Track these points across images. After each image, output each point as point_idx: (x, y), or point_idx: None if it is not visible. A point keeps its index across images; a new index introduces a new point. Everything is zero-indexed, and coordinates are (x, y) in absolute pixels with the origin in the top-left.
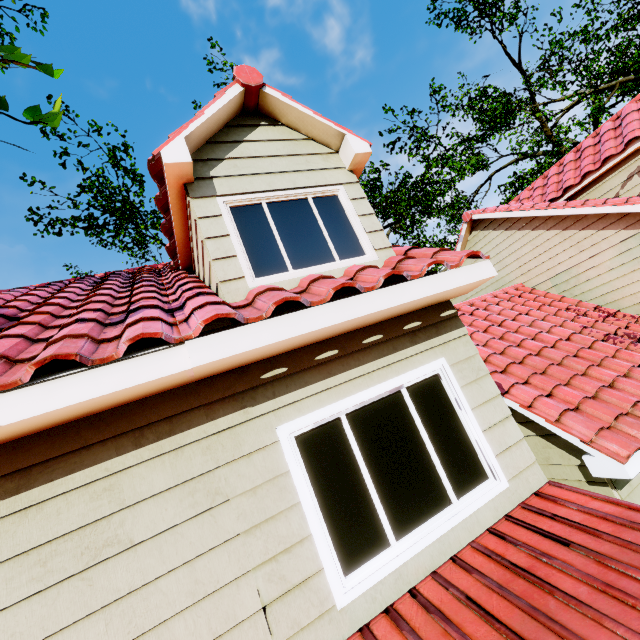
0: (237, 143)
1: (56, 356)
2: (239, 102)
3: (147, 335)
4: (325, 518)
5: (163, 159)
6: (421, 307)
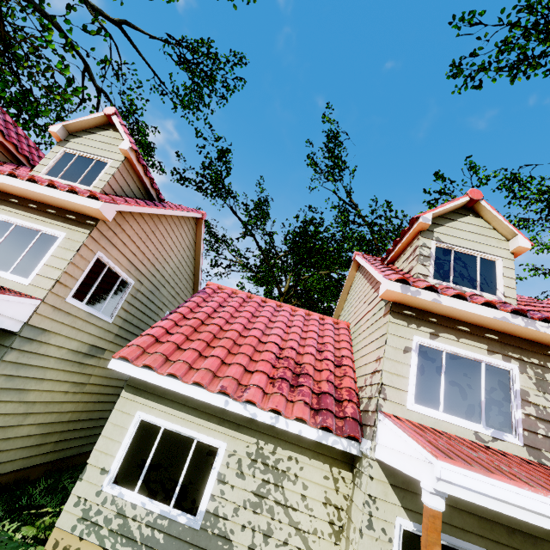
0: (93, 134)
1: None
2: (104, 120)
3: None
4: None
5: (49, 129)
6: (80, 212)
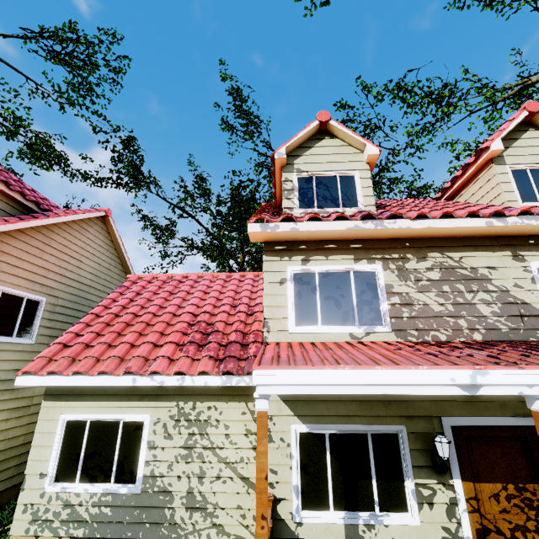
0: None
1: None
2: None
3: None
4: None
5: None
6: None
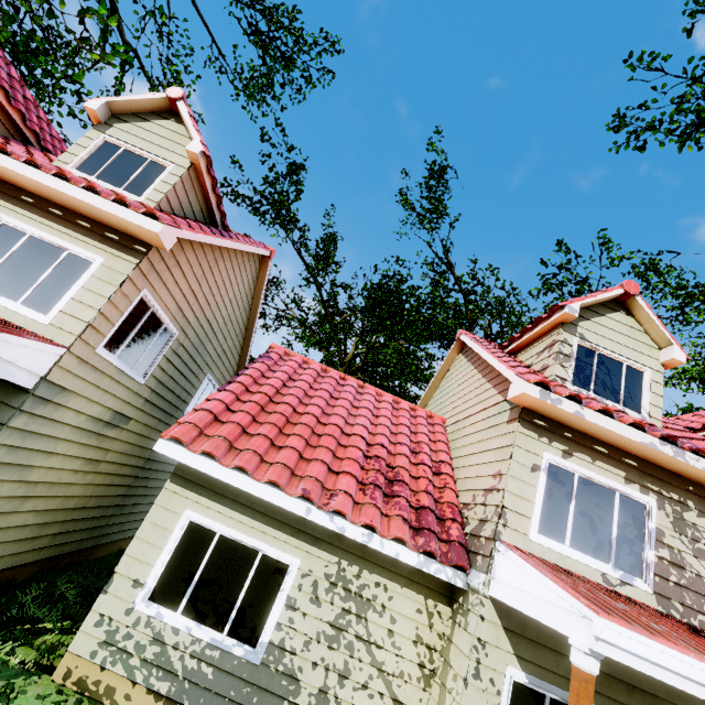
0: (147, 121)
1: None
2: (165, 104)
3: None
4: None
5: (85, 104)
6: (125, 232)
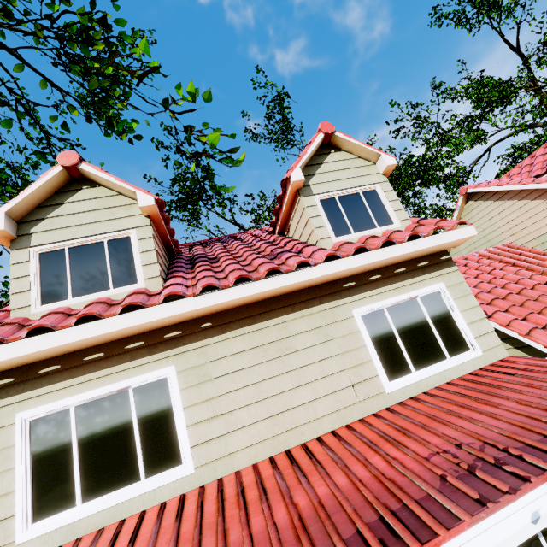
0: (320, 164)
1: (273, 268)
2: (321, 142)
3: (304, 261)
4: (378, 355)
5: (292, 179)
6: (428, 253)
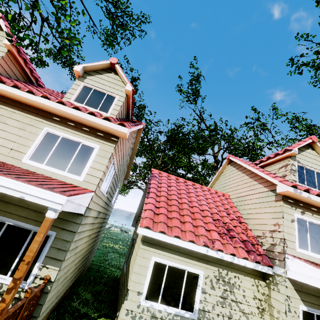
0: (101, 74)
1: (17, 85)
2: (109, 65)
3: (32, 90)
4: (37, 149)
5: (74, 68)
6: (106, 131)
